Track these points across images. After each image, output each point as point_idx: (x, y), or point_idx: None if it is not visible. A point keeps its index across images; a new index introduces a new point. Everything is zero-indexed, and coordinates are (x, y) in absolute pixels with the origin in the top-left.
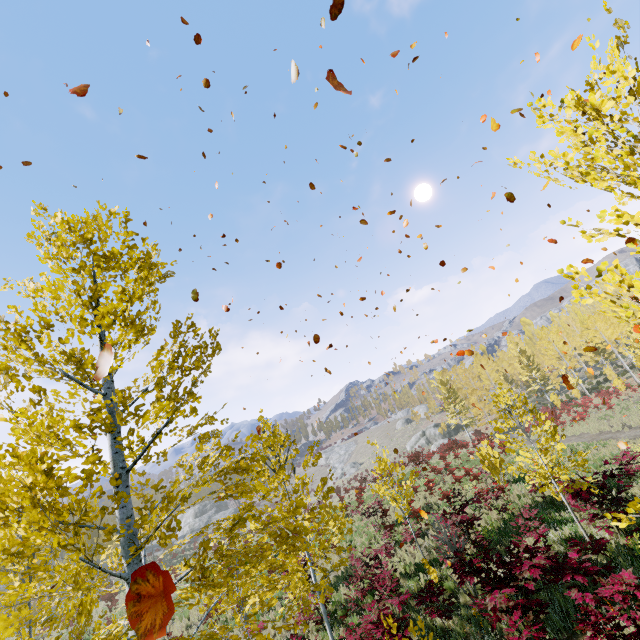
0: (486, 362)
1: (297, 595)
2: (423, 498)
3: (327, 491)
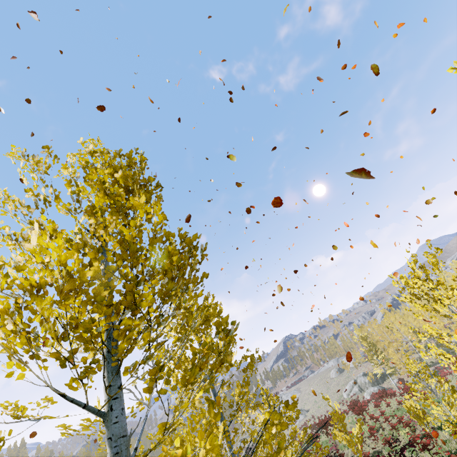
0: (394, 318)
1: None
2: (369, 443)
3: (308, 437)
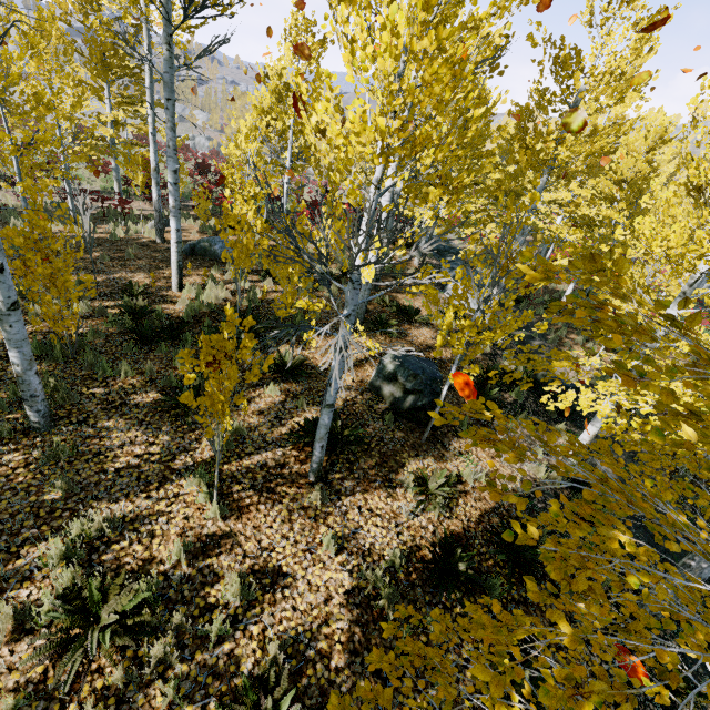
0: None
1: (125, 140)
2: None
3: None
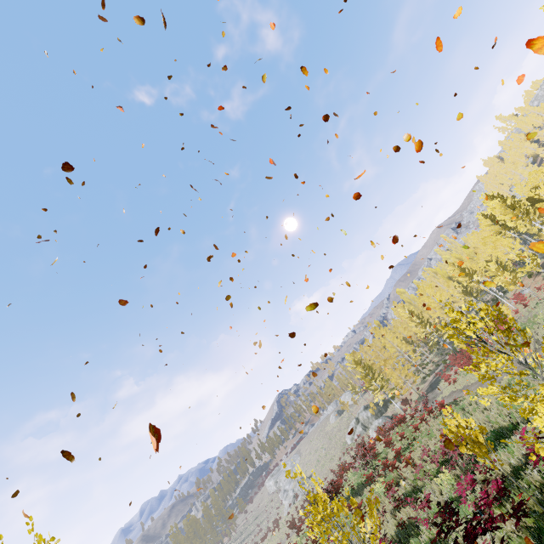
0: (385, 332)
1: None
2: (390, 515)
3: None
